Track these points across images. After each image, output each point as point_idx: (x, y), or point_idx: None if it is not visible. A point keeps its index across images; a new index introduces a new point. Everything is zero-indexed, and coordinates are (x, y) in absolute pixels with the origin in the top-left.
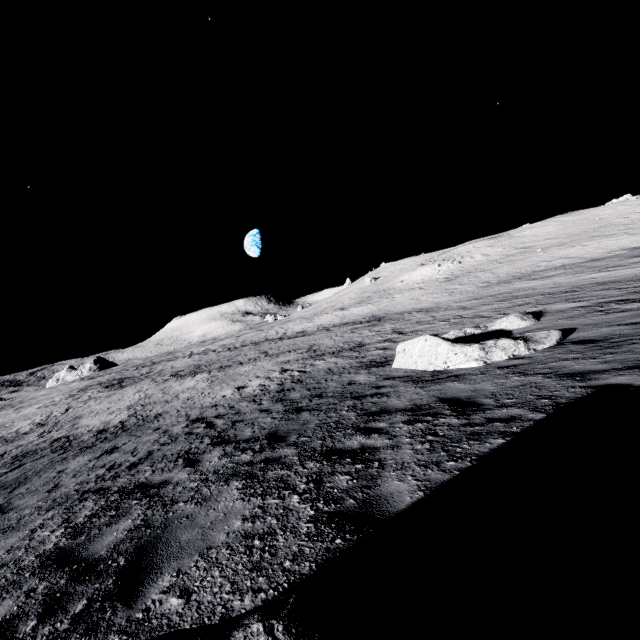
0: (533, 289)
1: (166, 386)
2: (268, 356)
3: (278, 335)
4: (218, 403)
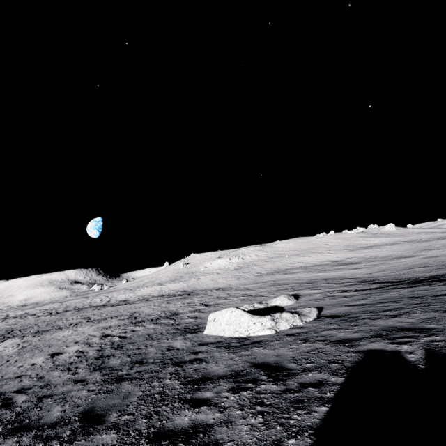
0: (288, 279)
1: None
2: (90, 321)
3: (102, 302)
4: (24, 373)
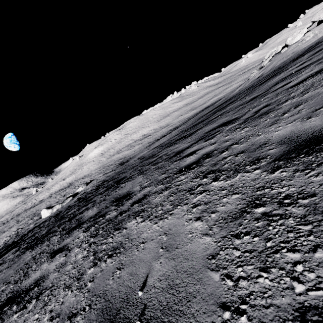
0: (112, 161)
1: None
2: (17, 223)
3: (31, 205)
4: None
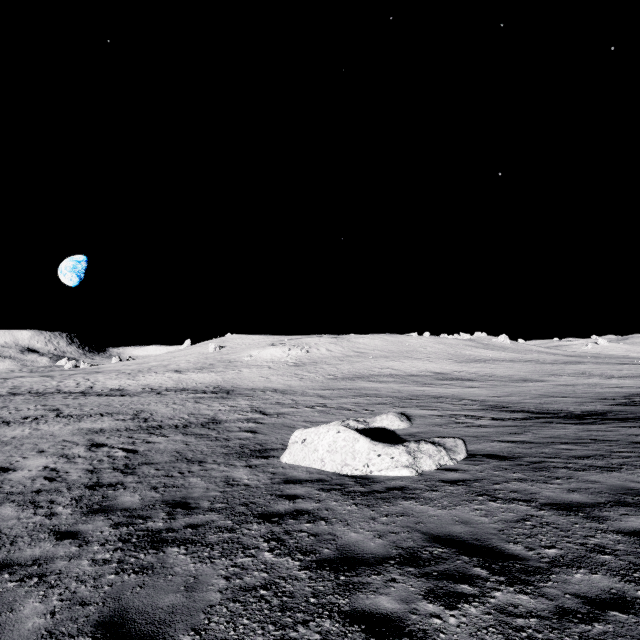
0: (378, 390)
1: None
2: (62, 417)
3: (80, 388)
4: None
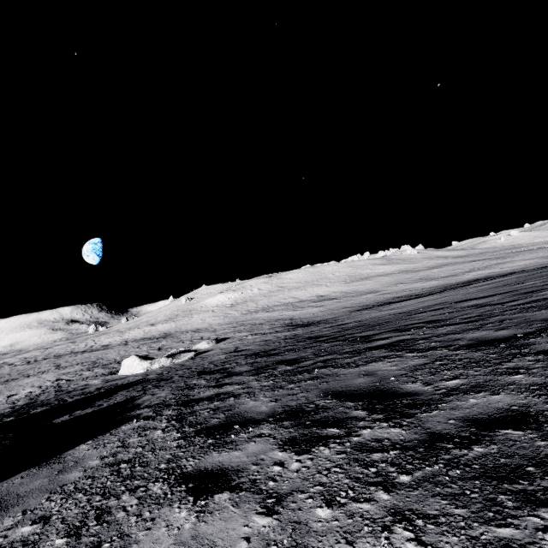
0: (257, 319)
1: None
2: (57, 369)
3: (85, 348)
4: None
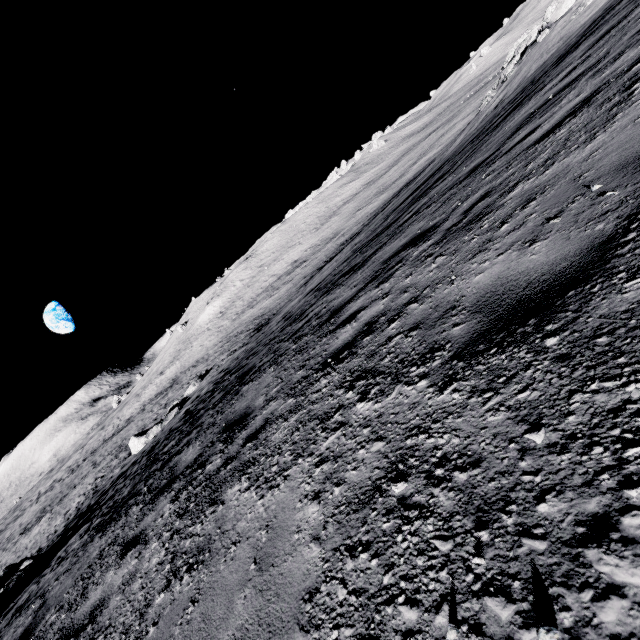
0: (241, 325)
1: (17, 547)
2: (94, 468)
3: (113, 431)
4: (50, 533)
